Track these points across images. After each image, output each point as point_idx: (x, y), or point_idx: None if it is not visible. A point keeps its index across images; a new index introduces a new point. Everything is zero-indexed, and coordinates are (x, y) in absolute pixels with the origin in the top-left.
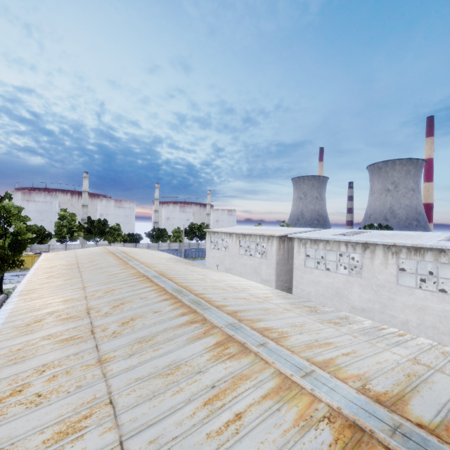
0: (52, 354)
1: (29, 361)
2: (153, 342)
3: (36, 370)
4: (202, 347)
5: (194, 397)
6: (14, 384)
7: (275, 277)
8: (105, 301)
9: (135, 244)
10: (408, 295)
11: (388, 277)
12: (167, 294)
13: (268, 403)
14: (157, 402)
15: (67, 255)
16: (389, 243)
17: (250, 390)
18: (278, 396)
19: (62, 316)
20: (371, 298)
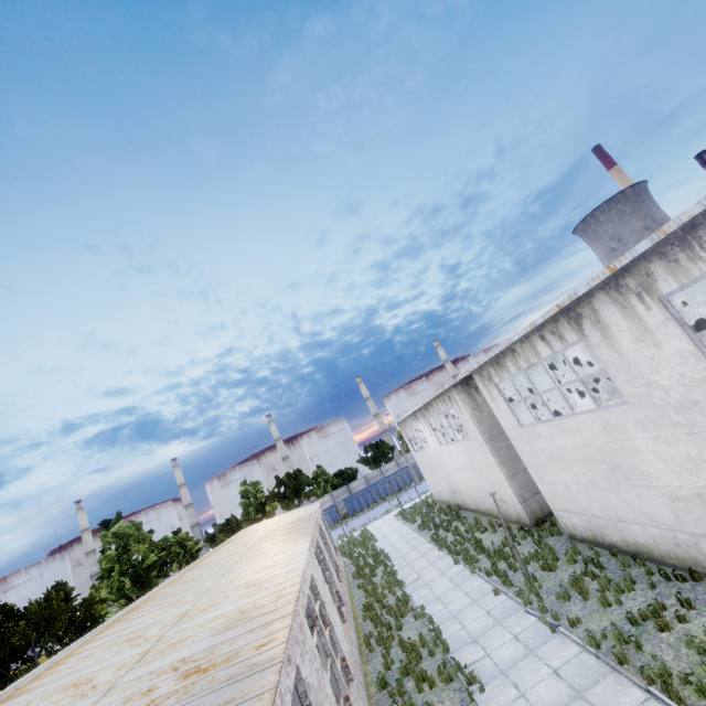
0: None
1: None
2: None
3: None
4: None
5: None
6: None
7: (501, 471)
8: None
9: (346, 486)
10: None
11: (683, 369)
12: None
13: None
14: None
15: None
16: (601, 276)
17: None
18: None
19: None
20: (693, 453)
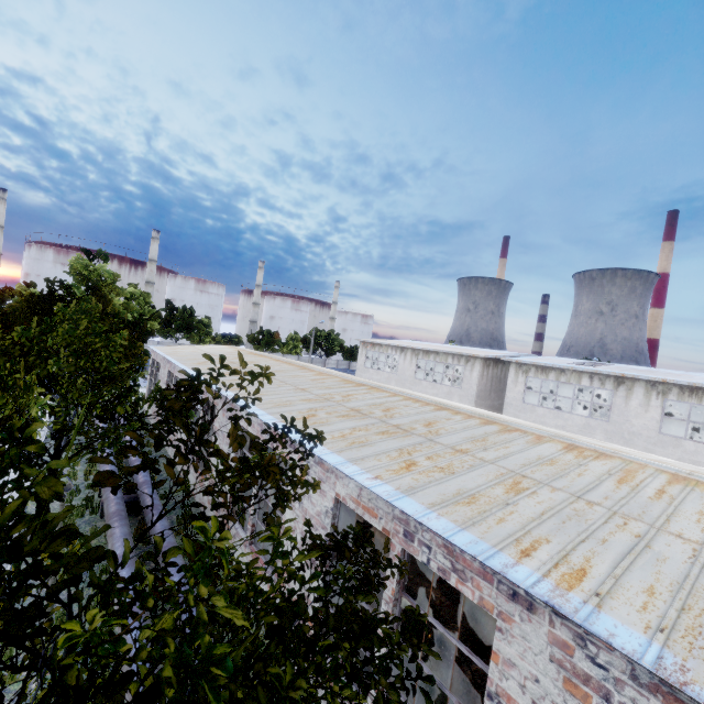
0: (392, 442)
1: (375, 445)
2: (492, 442)
3: (399, 452)
4: (554, 449)
5: (602, 479)
6: (396, 459)
7: None
8: (361, 404)
9: None
10: (672, 447)
11: (647, 423)
12: (433, 405)
13: (678, 486)
14: (570, 479)
15: (194, 351)
16: (657, 379)
17: (650, 478)
18: (681, 483)
19: (335, 414)
20: None
